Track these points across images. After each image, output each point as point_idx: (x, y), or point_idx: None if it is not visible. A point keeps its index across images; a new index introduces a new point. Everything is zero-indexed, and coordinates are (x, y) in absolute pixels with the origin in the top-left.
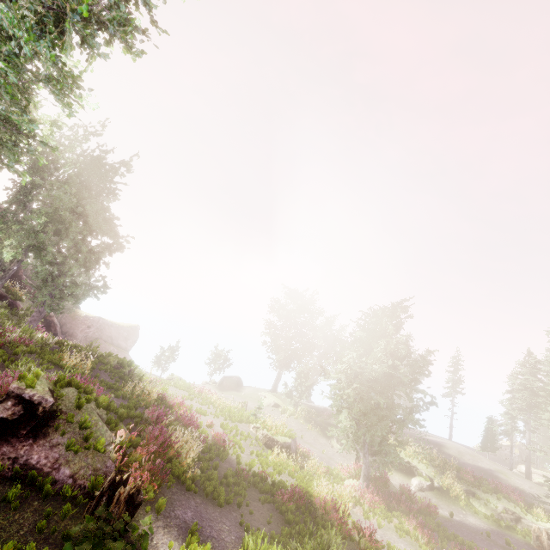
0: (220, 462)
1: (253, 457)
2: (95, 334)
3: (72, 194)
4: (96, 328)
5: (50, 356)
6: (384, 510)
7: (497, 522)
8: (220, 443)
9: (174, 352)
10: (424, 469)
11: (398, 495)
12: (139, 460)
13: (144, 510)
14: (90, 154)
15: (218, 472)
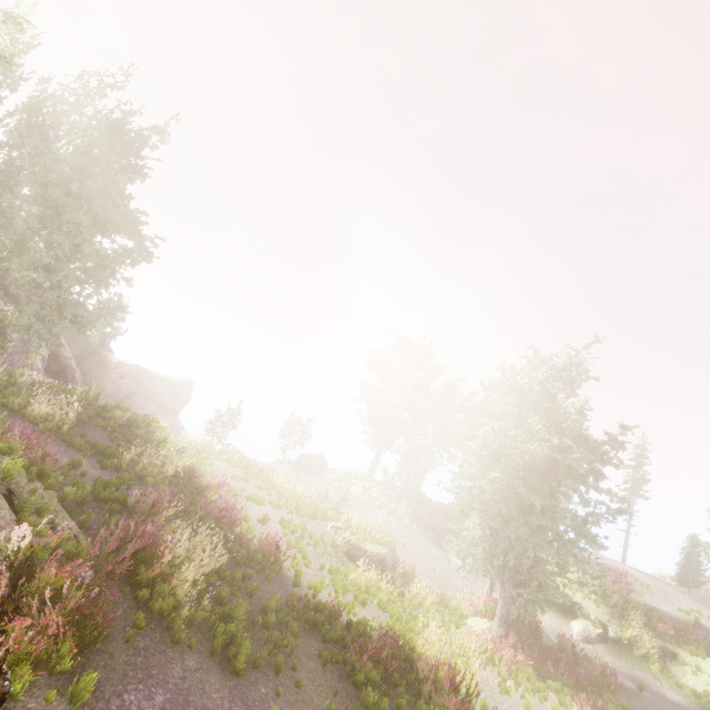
0: (265, 582)
1: (325, 574)
2: (131, 388)
3: (67, 164)
4: (132, 380)
5: (1, 396)
6: (534, 677)
7: None
8: (269, 549)
9: (234, 417)
10: (592, 609)
11: (556, 652)
12: (58, 587)
13: (43, 697)
14: (106, 116)
15: (256, 600)
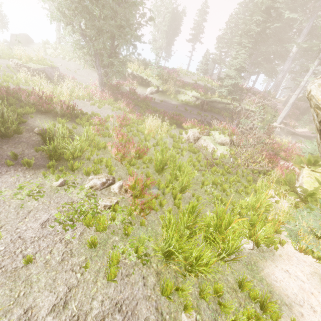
0: None
1: None
2: None
3: None
4: None
5: None
6: (110, 100)
7: (186, 102)
8: None
9: None
10: (155, 82)
11: (125, 93)
12: None
13: None
14: None
15: None
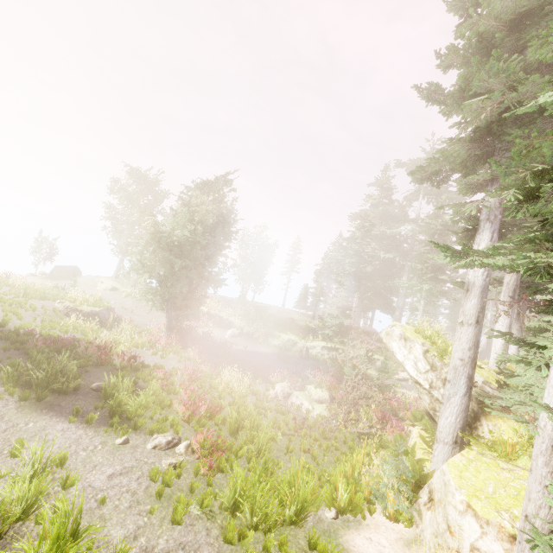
0: None
1: (38, 323)
2: None
3: None
4: None
5: None
6: (177, 348)
7: (280, 348)
8: None
9: None
10: (238, 322)
11: (197, 338)
12: None
13: None
14: None
15: None
